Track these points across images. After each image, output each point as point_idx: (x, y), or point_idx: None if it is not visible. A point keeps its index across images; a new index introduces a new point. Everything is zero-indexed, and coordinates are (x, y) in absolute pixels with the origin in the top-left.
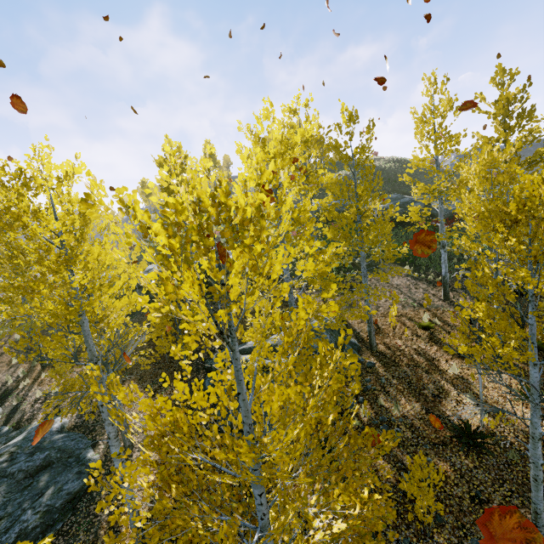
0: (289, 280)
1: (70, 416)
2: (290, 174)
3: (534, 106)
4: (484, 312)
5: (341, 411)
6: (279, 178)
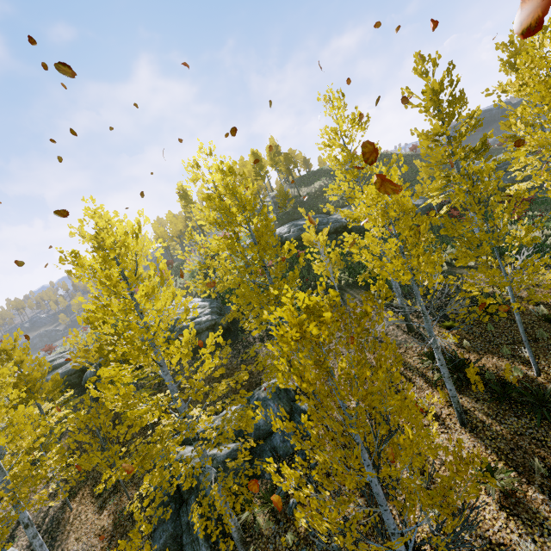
0: (171, 386)
1: (21, 546)
2: (272, 194)
3: (462, 90)
4: (294, 479)
5: (279, 518)
6: (259, 202)
